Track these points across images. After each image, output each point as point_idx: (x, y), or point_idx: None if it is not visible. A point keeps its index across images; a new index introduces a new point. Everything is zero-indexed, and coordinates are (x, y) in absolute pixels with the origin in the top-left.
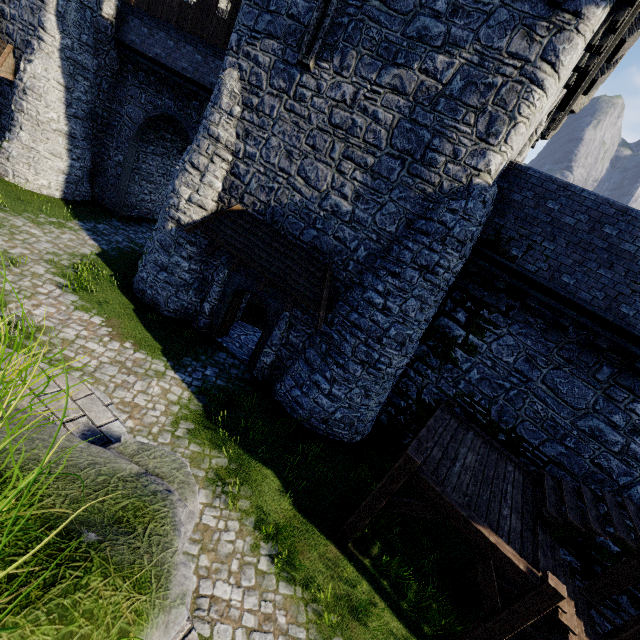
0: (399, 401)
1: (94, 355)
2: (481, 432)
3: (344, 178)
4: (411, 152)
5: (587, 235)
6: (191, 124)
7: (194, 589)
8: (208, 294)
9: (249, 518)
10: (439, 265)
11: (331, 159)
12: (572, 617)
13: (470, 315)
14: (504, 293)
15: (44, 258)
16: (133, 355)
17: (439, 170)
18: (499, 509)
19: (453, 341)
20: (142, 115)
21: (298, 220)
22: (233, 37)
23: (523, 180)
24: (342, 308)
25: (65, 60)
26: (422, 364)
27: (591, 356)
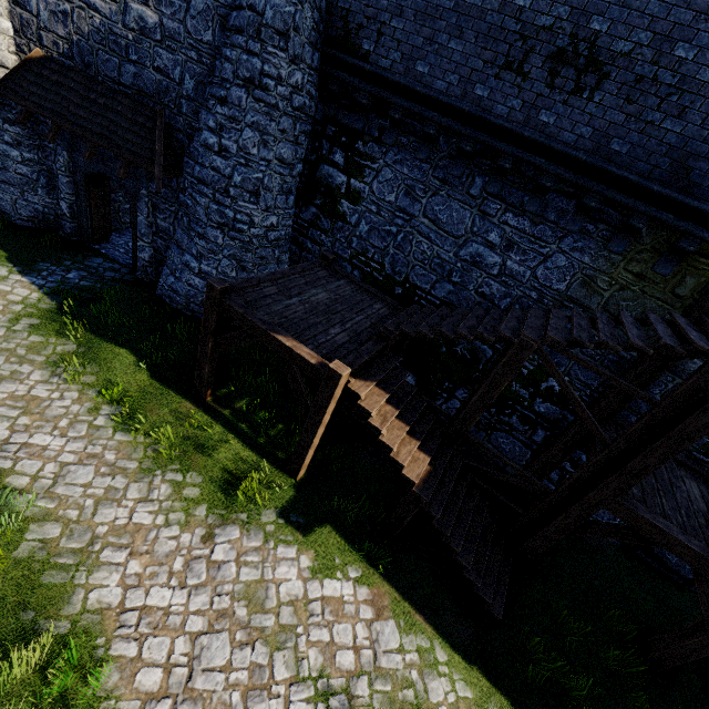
0: None
1: None
2: (358, 281)
3: None
4: None
5: None
6: None
7: (3, 439)
8: (58, 189)
9: (93, 389)
10: (265, 74)
11: None
12: (376, 403)
13: (347, 153)
14: (373, 113)
15: None
16: None
17: None
18: (326, 329)
19: (337, 192)
20: None
21: (110, 55)
22: None
23: None
24: (188, 165)
25: None
26: (316, 230)
27: (461, 167)
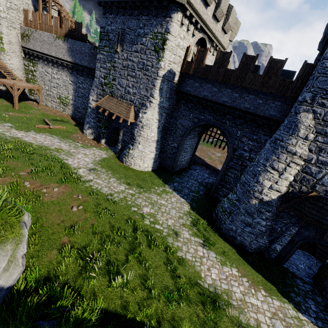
0: None
1: (261, 311)
2: None
3: None
4: None
5: None
6: (225, 127)
7: None
8: (280, 240)
9: None
10: None
11: None
12: None
13: None
14: None
15: (180, 223)
16: (274, 303)
17: None
18: None
19: None
20: (190, 124)
21: None
22: (306, 95)
23: None
24: None
25: (159, 108)
26: None
27: None
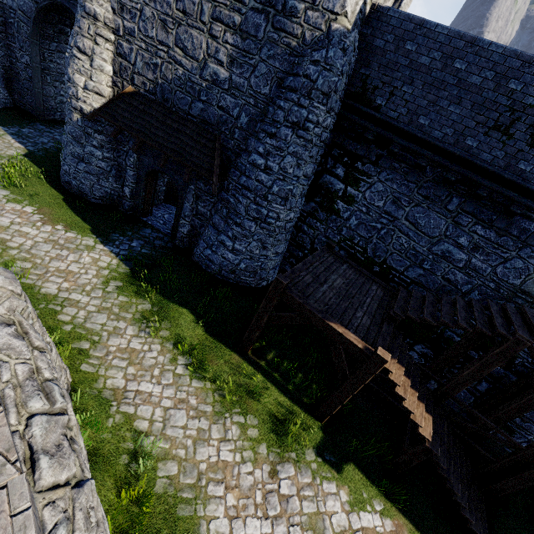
0: (298, 252)
1: (29, 237)
2: (355, 264)
3: (217, 43)
4: (273, 3)
5: (440, 73)
6: None
7: (122, 387)
8: (125, 179)
9: (169, 342)
10: (308, 120)
11: (202, 23)
12: (400, 376)
13: (347, 169)
14: (374, 144)
15: None
16: (65, 235)
17: (300, 19)
18: (354, 313)
19: (335, 195)
20: (33, 7)
21: (185, 95)
22: None
23: (384, 23)
24: (234, 174)
25: None
26: (312, 219)
27: (443, 190)
